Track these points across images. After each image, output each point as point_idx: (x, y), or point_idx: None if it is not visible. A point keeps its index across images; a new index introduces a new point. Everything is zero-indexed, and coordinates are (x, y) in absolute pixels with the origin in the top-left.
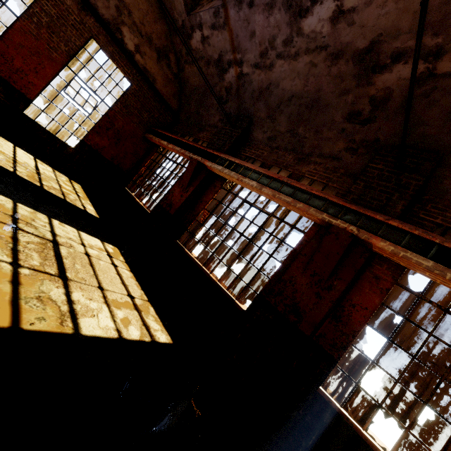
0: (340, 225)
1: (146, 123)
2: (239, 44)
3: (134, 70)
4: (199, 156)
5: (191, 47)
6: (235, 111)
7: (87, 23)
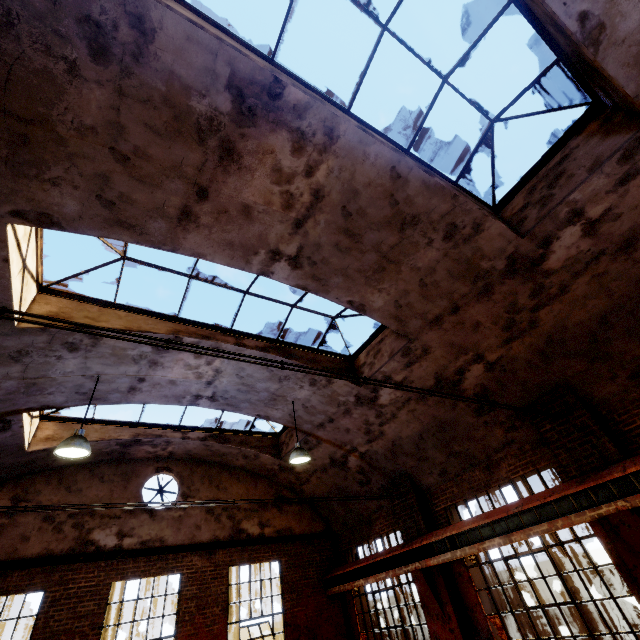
0: (611, 510)
1: (318, 579)
2: (341, 441)
3: (272, 545)
4: (412, 561)
5: (298, 472)
6: (385, 480)
7: (219, 561)
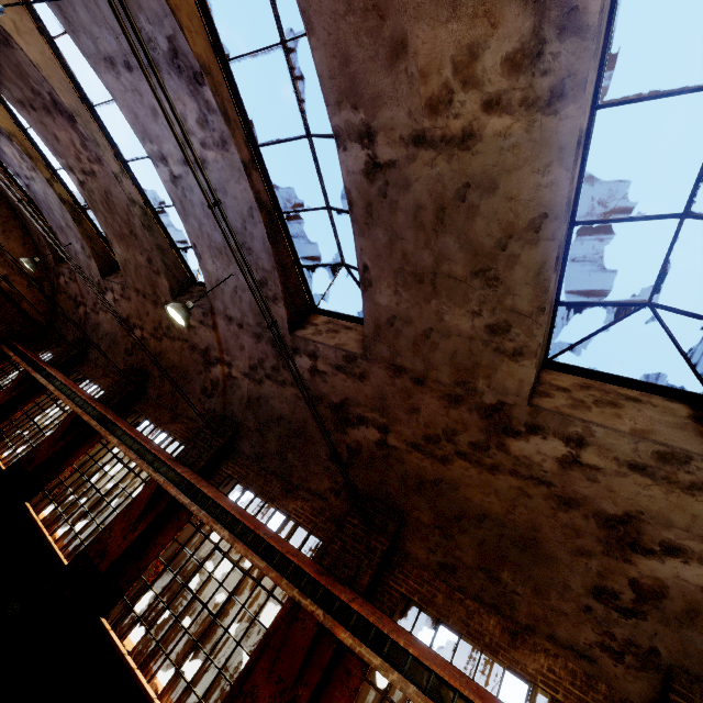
0: (77, 410)
1: (4, 334)
2: (84, 294)
3: None
4: (33, 367)
5: (60, 283)
6: (83, 336)
7: None
